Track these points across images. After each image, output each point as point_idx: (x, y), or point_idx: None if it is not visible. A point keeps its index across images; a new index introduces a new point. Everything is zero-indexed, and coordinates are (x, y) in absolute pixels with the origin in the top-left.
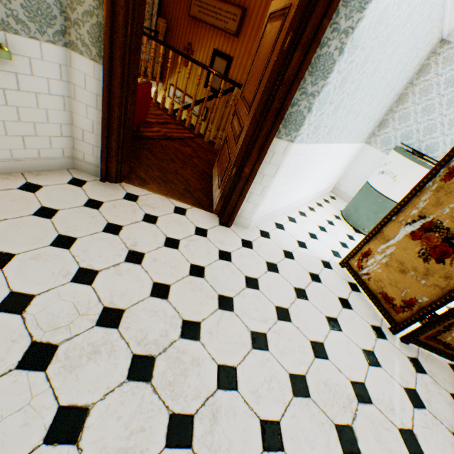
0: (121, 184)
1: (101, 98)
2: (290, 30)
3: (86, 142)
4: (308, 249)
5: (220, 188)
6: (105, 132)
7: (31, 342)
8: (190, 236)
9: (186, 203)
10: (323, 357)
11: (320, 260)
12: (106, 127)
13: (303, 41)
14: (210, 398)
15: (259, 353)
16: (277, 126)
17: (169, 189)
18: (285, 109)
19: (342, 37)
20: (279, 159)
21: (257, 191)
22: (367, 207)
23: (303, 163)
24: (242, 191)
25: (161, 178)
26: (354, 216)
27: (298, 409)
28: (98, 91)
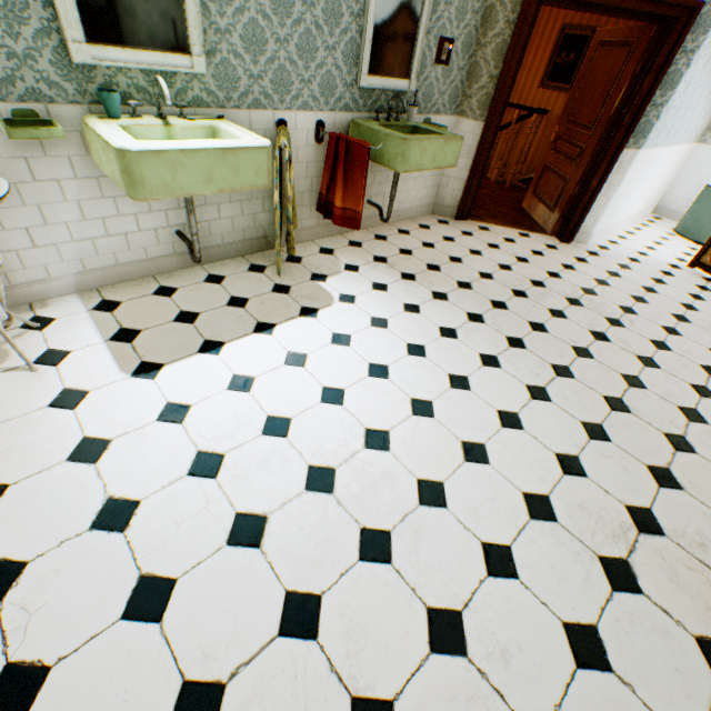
0: (468, 221)
1: (472, 149)
2: (640, 61)
3: (449, 188)
4: (649, 257)
5: (556, 210)
6: (471, 175)
7: (510, 289)
8: (545, 250)
9: (523, 231)
10: (693, 310)
11: (666, 264)
12: (474, 171)
13: (654, 67)
14: (622, 316)
15: (642, 304)
16: (627, 138)
17: (502, 222)
18: (636, 122)
19: (688, 56)
20: (625, 168)
21: (600, 203)
22: (710, 213)
23: (640, 171)
24: (585, 205)
25: (488, 215)
26: (693, 228)
27: (684, 326)
28: (471, 144)
